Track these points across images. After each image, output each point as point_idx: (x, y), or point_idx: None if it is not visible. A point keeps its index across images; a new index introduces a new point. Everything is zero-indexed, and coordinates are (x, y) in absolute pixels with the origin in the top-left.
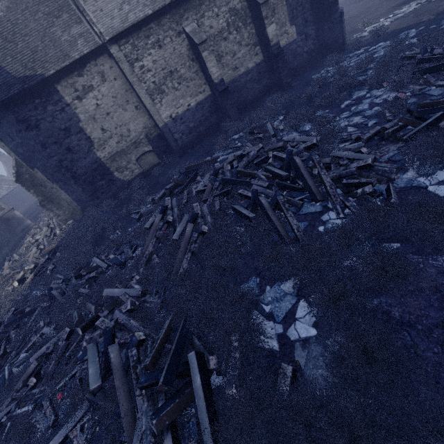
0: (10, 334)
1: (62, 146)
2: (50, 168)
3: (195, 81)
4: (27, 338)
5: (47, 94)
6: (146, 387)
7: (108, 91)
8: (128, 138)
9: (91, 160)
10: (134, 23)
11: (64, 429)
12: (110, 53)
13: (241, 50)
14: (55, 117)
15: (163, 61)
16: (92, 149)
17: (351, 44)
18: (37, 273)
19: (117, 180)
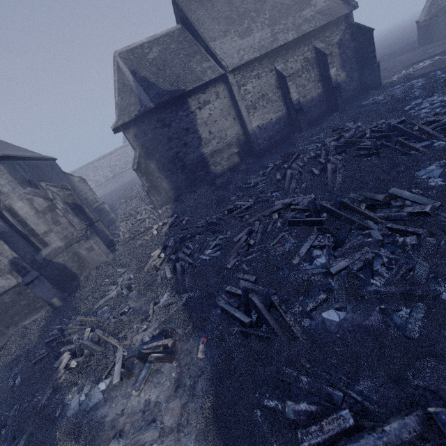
0: (188, 244)
1: (181, 142)
2: (165, 159)
3: (277, 103)
4: (203, 245)
5: (181, 103)
6: (368, 207)
7: (218, 106)
8: (225, 140)
9: (197, 154)
10: (247, 62)
11: (306, 244)
12: (226, 79)
13: (309, 84)
14: (181, 120)
15: (259, 87)
16: (200, 146)
17: (384, 85)
18: (171, 226)
19: (211, 172)
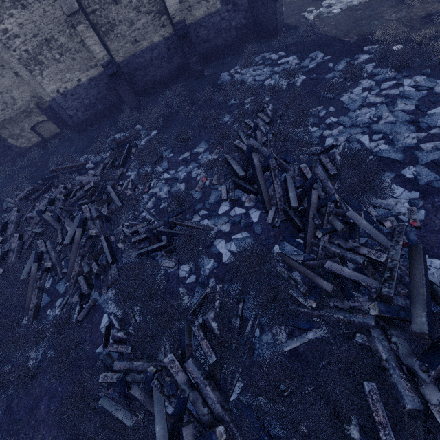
0: None
1: None
2: None
3: (82, 53)
4: None
5: None
6: None
7: None
8: (15, 106)
9: None
10: None
11: None
12: None
13: (140, 18)
14: None
15: (32, 25)
16: None
17: (292, 26)
18: None
19: (13, 146)
